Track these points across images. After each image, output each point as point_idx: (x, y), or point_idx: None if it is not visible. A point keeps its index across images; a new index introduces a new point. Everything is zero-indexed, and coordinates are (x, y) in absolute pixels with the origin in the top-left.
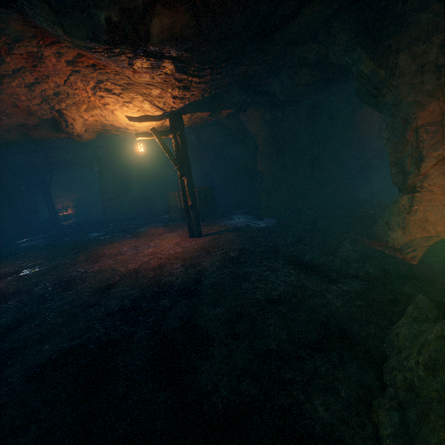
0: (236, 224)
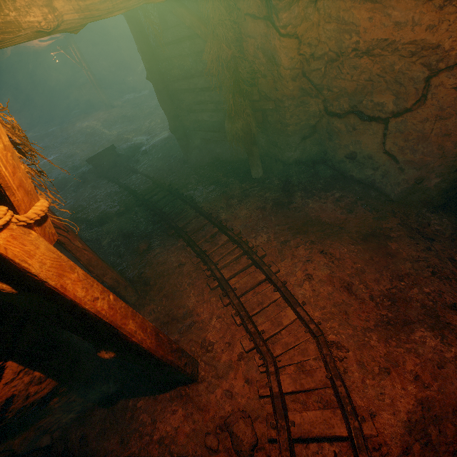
0: (129, 98)
